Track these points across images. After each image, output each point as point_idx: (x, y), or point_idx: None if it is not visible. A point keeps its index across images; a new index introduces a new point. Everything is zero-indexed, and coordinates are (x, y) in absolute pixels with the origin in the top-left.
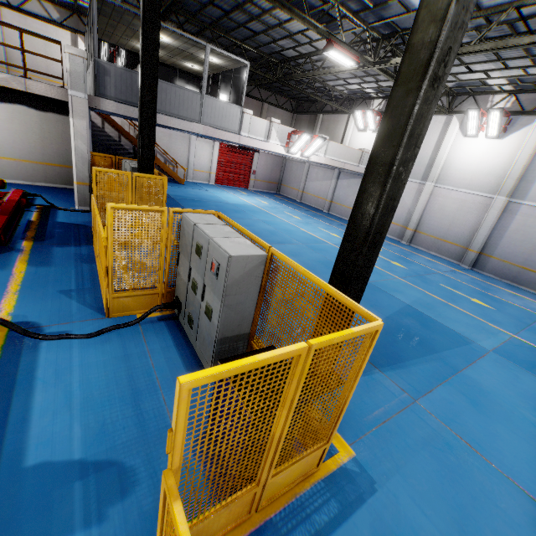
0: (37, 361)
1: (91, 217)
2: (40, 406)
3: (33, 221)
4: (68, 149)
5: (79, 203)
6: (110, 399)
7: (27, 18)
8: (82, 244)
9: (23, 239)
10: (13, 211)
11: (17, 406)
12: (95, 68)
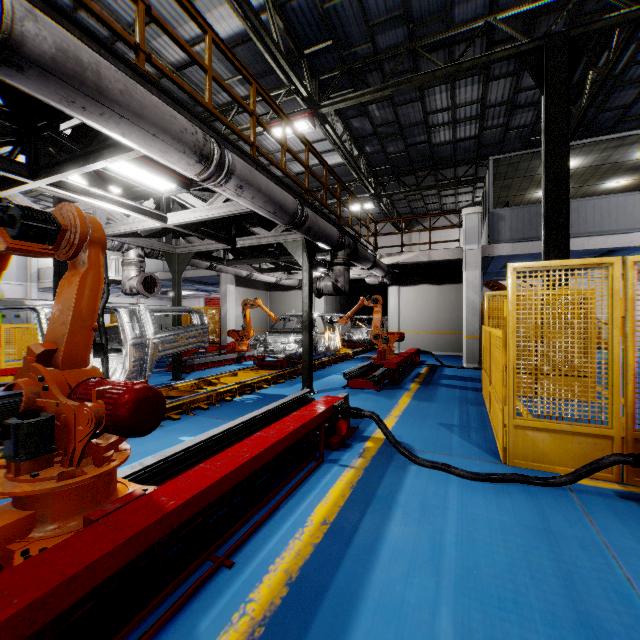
0: (401, 482)
1: (479, 372)
2: (393, 542)
3: (421, 373)
4: (458, 315)
5: (466, 360)
6: (517, 601)
7: (435, 231)
8: (468, 390)
9: (410, 382)
10: (406, 357)
11: (366, 525)
12: (488, 219)
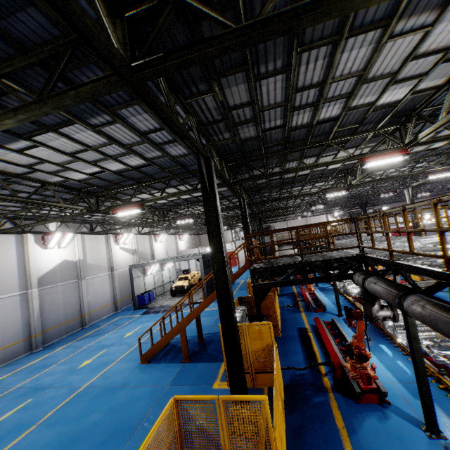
0: None
1: None
2: None
3: None
4: None
5: None
6: None
7: (314, 216)
8: None
9: None
10: None
11: None
12: (349, 226)
